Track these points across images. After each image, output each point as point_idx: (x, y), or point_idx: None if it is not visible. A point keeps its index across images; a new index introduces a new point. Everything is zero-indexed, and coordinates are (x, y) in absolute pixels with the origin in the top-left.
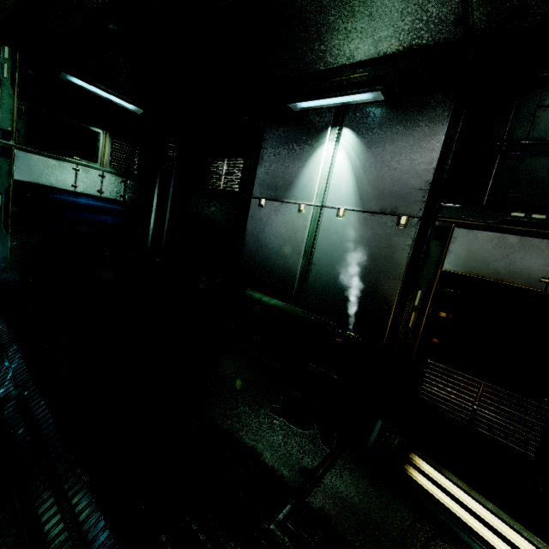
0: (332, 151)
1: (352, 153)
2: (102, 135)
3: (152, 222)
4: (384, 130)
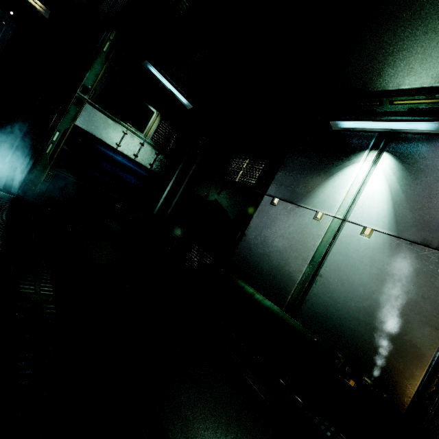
0: (367, 170)
1: (391, 176)
2: (155, 114)
3: (165, 193)
4: (438, 162)
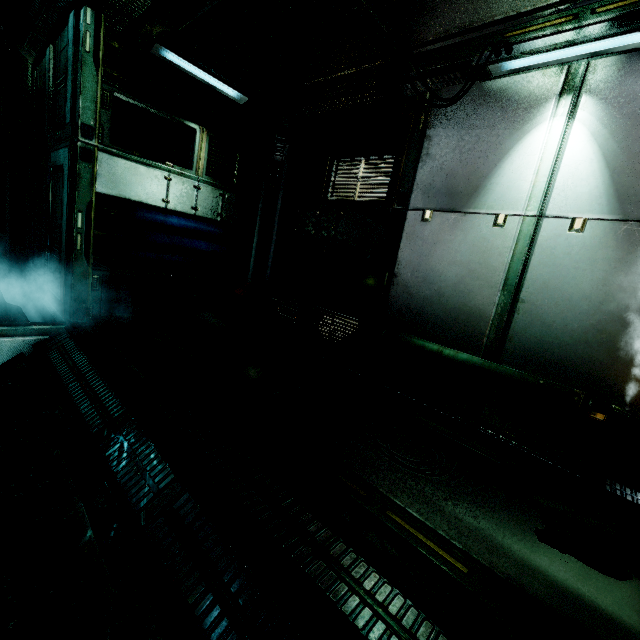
0: (561, 132)
1: (601, 131)
2: (198, 132)
3: (254, 248)
4: None
